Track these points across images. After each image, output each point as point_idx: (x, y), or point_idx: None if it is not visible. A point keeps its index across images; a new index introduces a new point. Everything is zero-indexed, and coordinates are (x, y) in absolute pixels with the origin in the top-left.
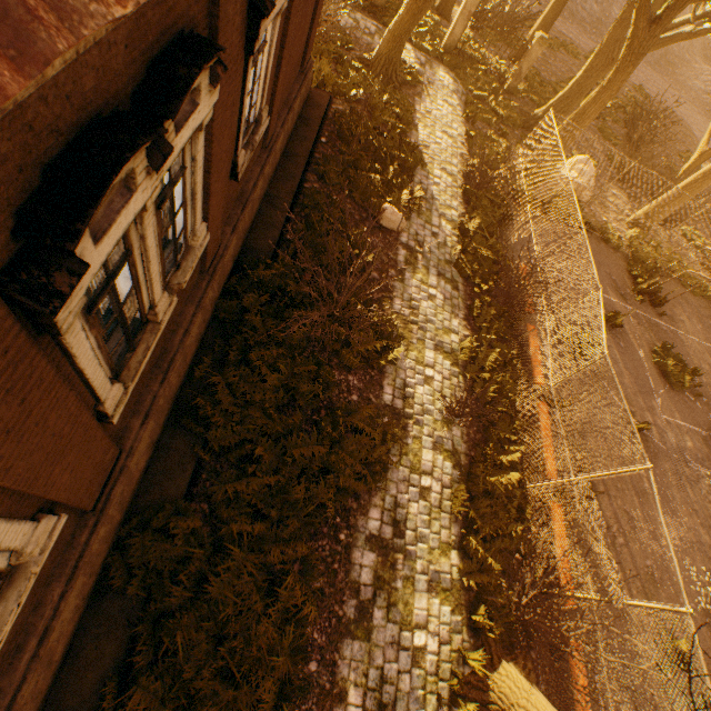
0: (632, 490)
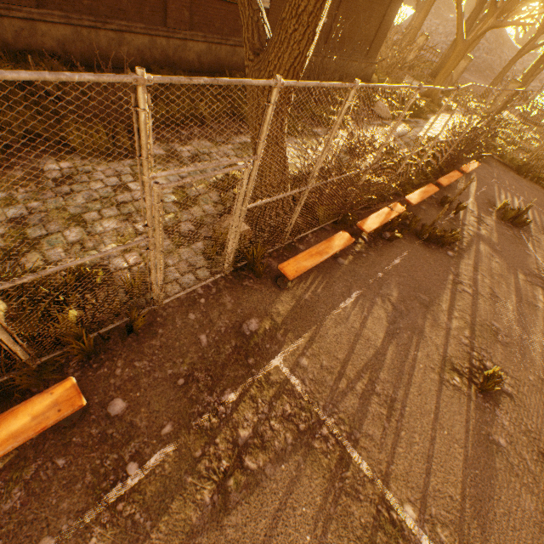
0: (514, 292)
